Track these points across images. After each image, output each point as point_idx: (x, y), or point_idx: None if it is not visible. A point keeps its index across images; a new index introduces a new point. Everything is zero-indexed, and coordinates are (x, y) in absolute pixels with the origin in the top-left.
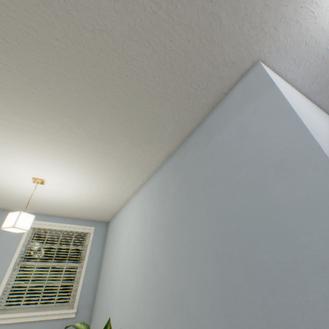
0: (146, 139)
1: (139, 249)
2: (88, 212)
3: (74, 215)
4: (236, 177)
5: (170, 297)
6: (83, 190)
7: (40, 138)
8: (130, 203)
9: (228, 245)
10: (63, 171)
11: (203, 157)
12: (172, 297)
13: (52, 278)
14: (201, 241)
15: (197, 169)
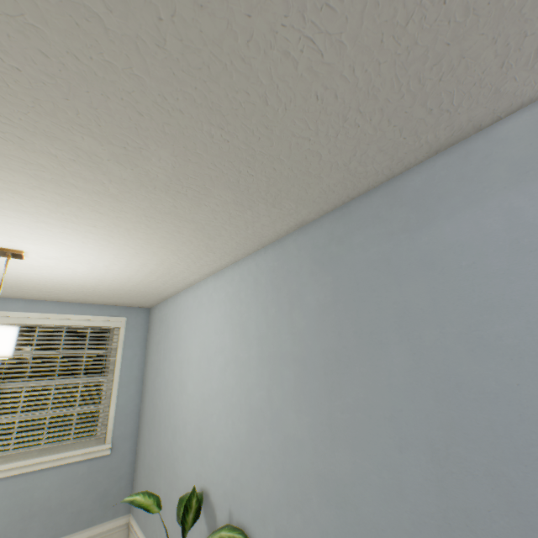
0: (270, 196)
1: (233, 379)
2: (114, 296)
3: (85, 300)
4: (493, 328)
5: (316, 479)
6: (109, 268)
7: (13, 175)
8: (201, 289)
9: (461, 444)
10: (69, 240)
11: (401, 258)
12: (320, 481)
13: (60, 404)
14: (392, 415)
15: (383, 277)
